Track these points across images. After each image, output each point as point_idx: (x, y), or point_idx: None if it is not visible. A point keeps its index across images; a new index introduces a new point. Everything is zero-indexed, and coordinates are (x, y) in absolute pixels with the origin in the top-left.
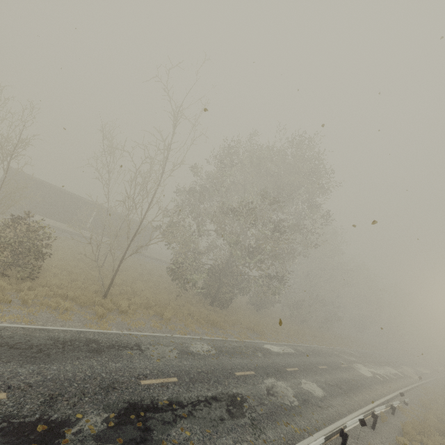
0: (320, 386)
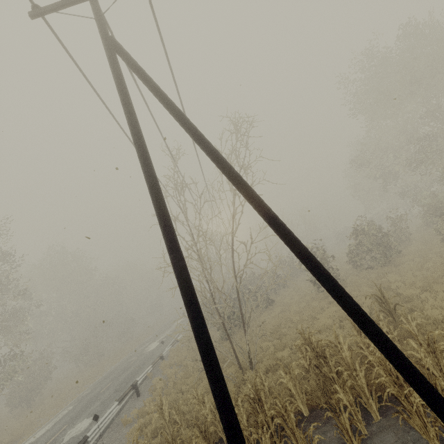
0: (91, 415)
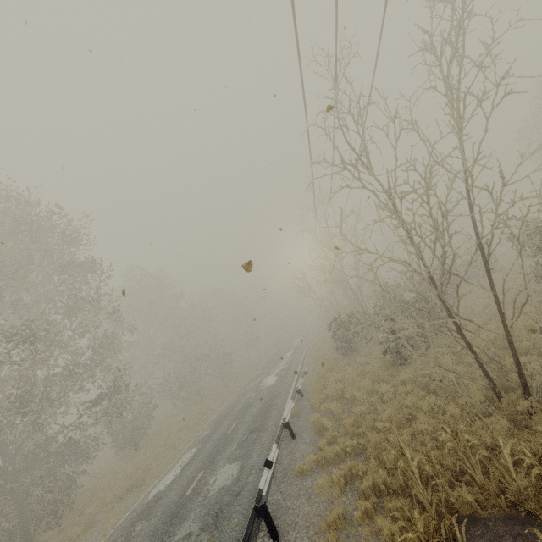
0: (233, 461)
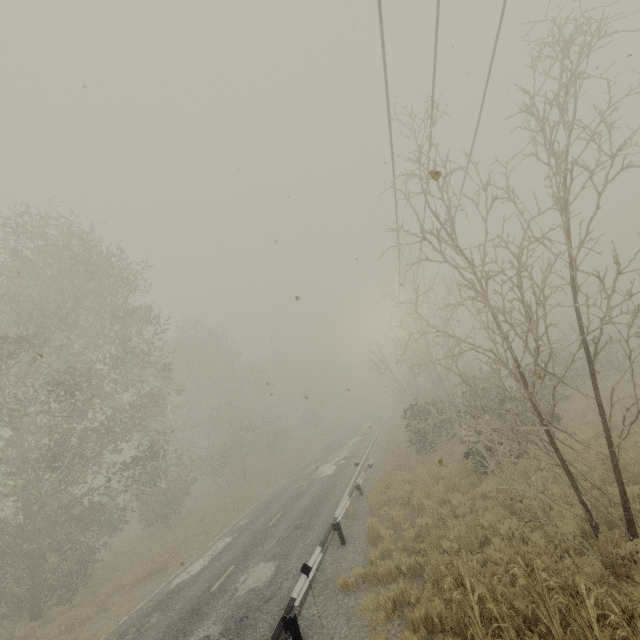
0: (270, 559)
